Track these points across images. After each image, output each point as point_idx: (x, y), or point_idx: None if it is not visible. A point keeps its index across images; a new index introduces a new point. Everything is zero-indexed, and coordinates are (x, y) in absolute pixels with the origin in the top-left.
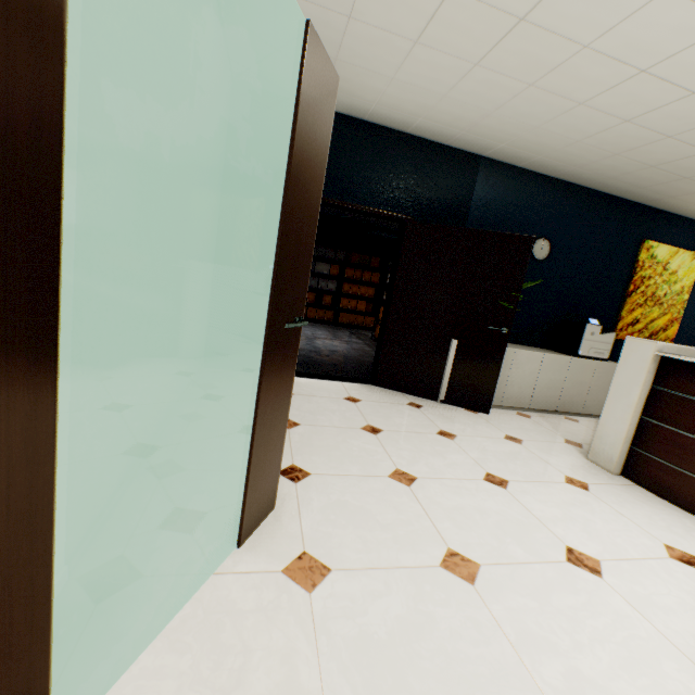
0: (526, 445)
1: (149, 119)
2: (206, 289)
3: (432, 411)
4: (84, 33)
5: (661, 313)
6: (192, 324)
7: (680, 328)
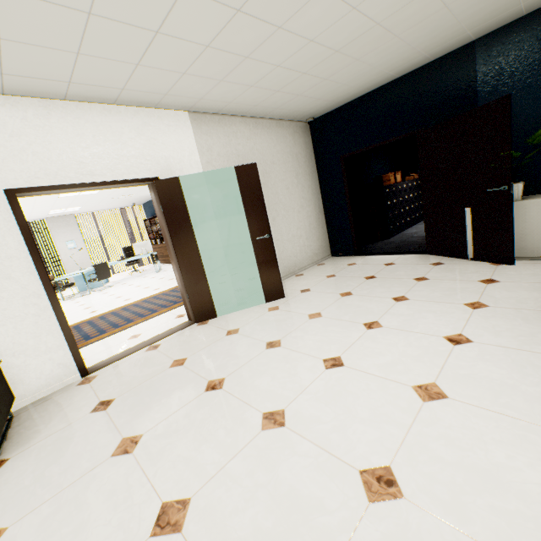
0: (491, 285)
1: (238, 193)
2: (316, 221)
3: (445, 266)
4: (210, 196)
5: None
6: (303, 239)
7: None
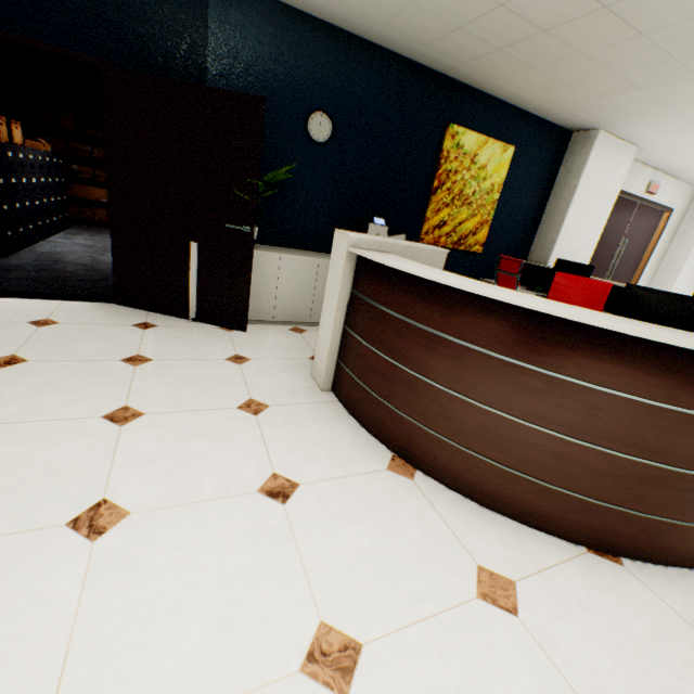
0: (246, 366)
1: None
2: None
3: (163, 331)
4: None
5: (471, 214)
6: None
7: (492, 232)
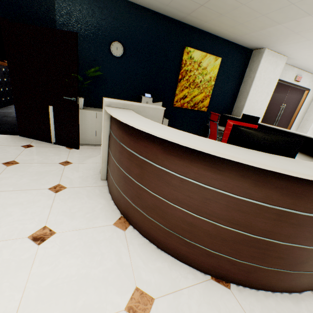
0: (67, 166)
1: None
2: None
3: (35, 149)
4: None
5: (200, 92)
6: None
7: (212, 101)
